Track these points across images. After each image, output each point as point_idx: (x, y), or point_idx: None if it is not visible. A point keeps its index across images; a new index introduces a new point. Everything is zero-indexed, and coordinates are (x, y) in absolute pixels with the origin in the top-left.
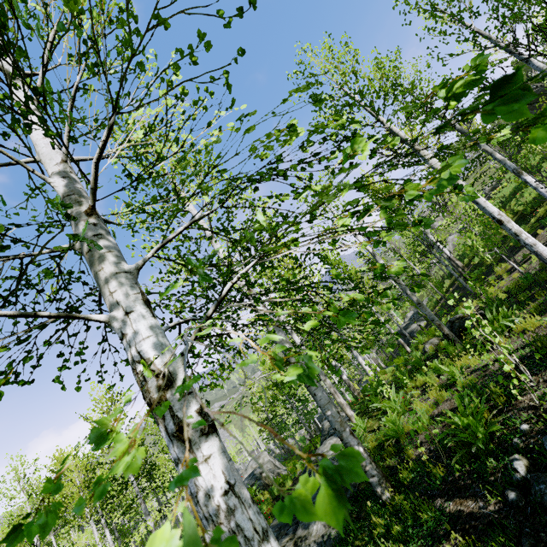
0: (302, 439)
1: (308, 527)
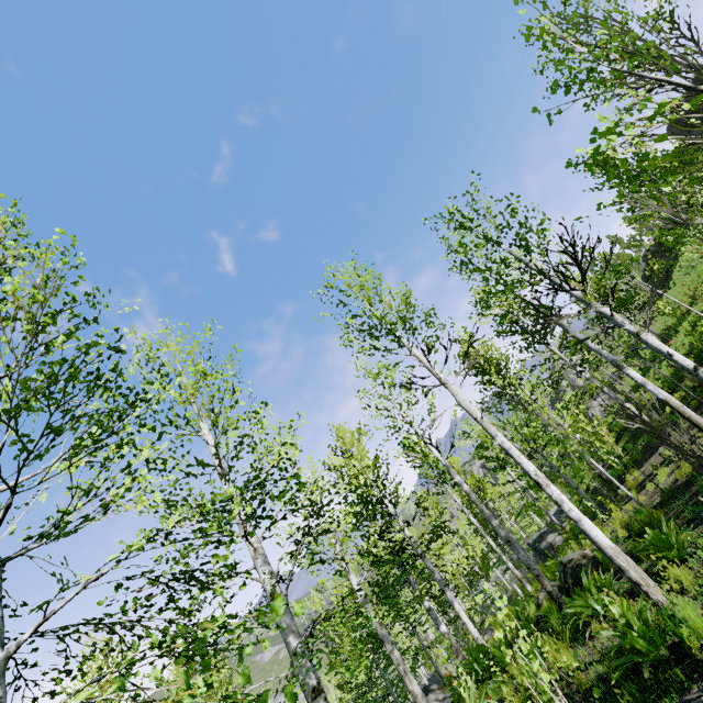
0: None
1: None
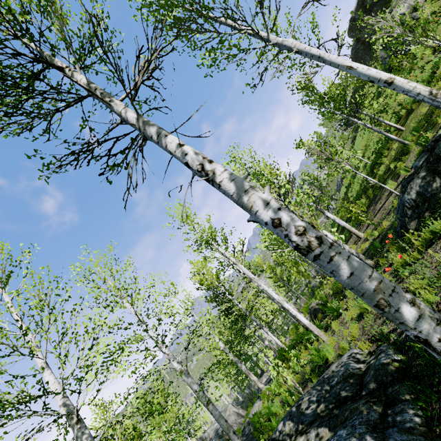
0: None
1: None
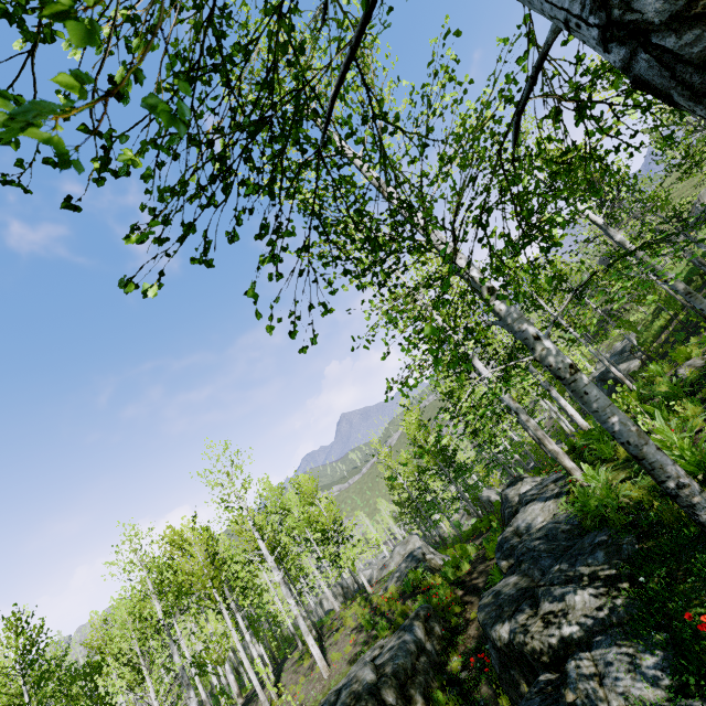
0: (457, 525)
1: (564, 599)
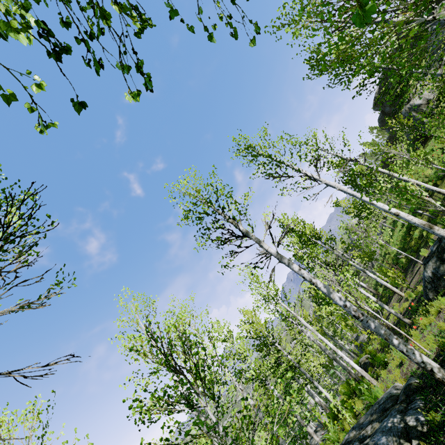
0: None
1: None
